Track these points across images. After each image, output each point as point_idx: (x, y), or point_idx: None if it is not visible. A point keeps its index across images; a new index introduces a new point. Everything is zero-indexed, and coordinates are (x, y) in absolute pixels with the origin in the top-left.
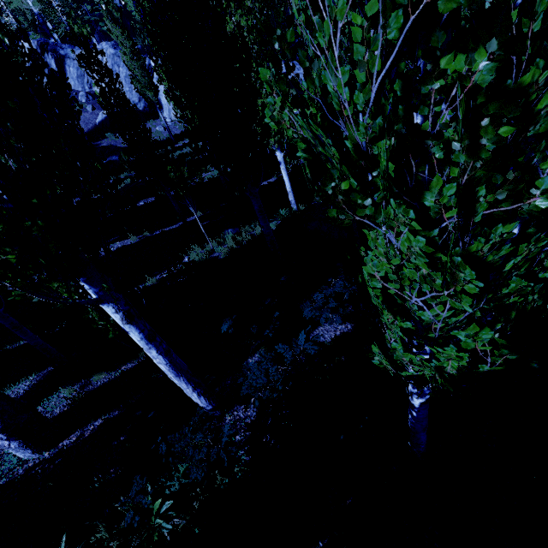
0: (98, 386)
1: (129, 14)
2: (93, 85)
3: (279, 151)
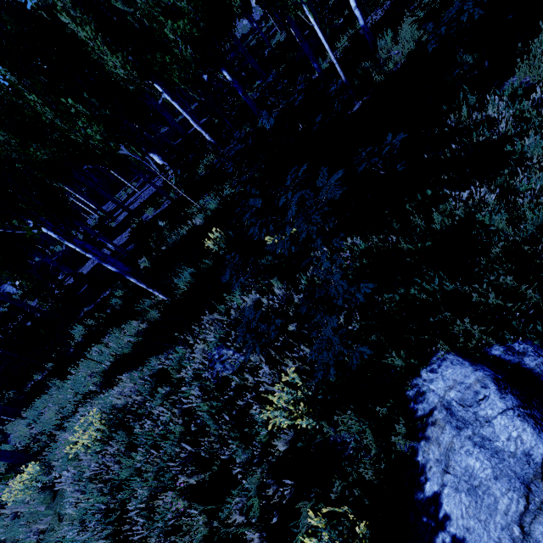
0: None
1: None
2: None
3: None
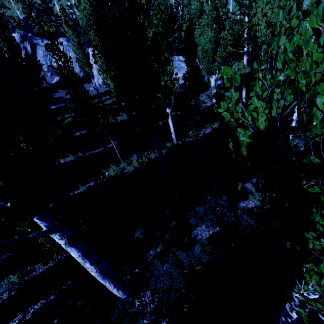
0: (39, 272)
1: (77, 24)
2: (54, 62)
3: (168, 108)
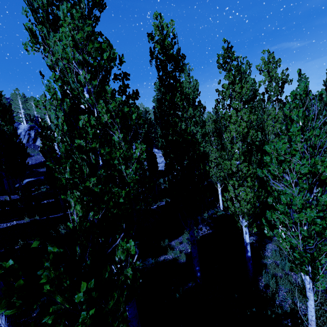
0: None
1: None
2: (41, 143)
3: None
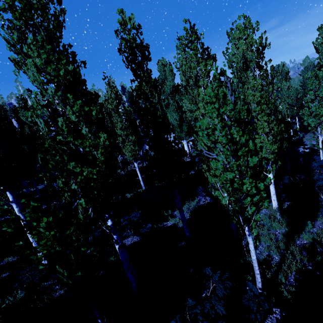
0: (5, 263)
1: None
2: None
3: (135, 162)
